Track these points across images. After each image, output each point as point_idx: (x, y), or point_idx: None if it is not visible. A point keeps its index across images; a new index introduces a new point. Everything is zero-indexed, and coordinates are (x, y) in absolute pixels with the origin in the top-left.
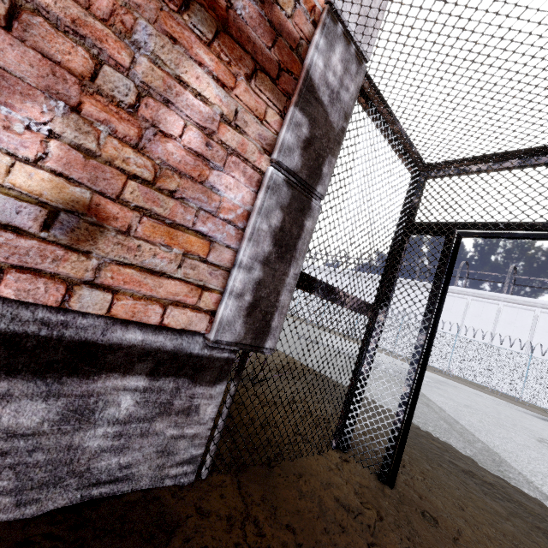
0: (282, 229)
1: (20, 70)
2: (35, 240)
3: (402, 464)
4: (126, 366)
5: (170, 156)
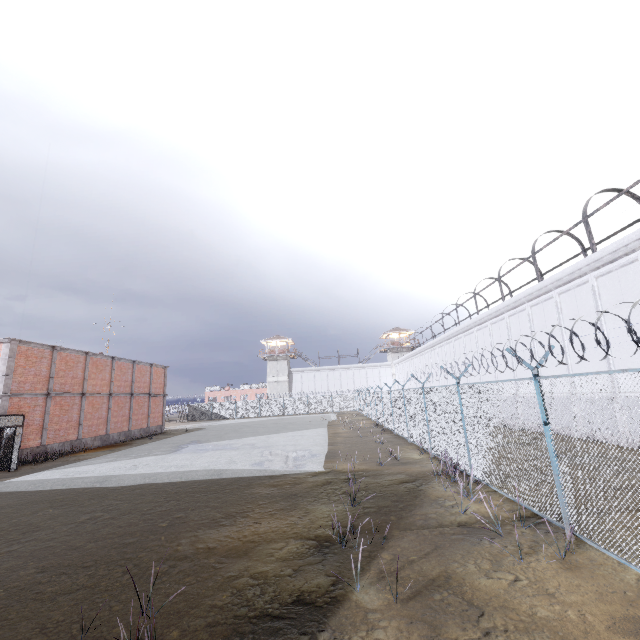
0: None
1: None
2: None
3: (23, 470)
4: None
5: None
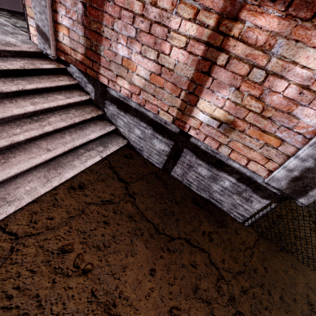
0: None
1: (225, 80)
2: (215, 130)
3: None
4: (230, 173)
5: (273, 101)
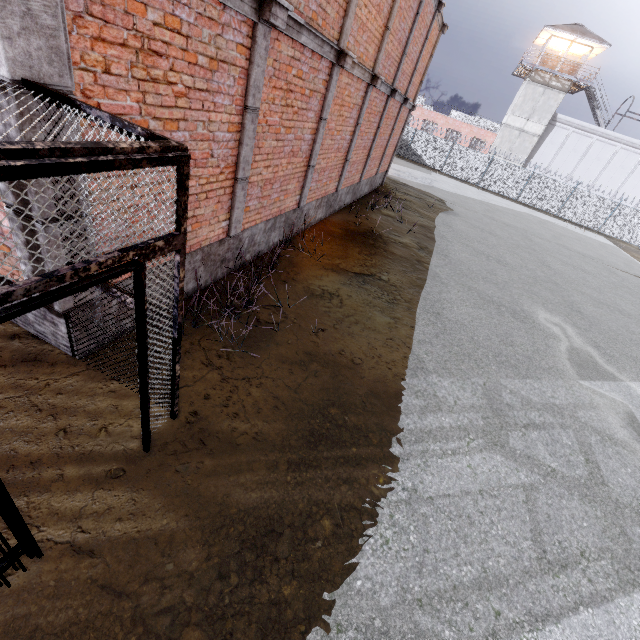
0: (28, 243)
1: None
2: None
3: (201, 466)
4: None
5: None
